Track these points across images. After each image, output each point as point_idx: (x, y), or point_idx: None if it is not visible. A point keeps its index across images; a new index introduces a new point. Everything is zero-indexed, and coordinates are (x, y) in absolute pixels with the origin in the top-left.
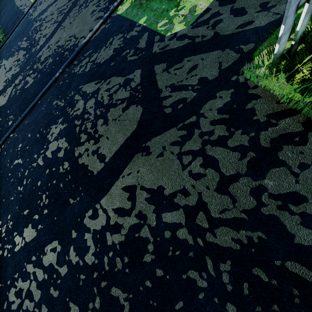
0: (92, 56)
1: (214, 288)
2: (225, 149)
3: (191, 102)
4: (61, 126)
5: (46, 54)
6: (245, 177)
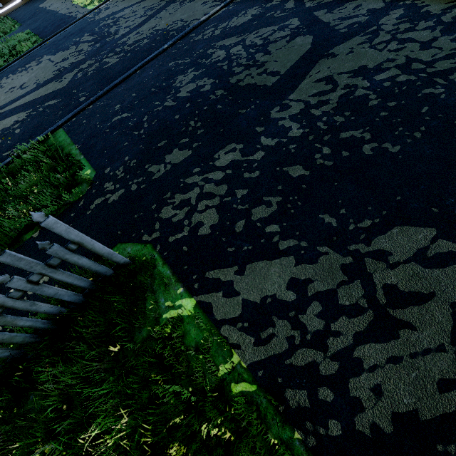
0: (220, 25)
1: (452, 88)
2: (416, 32)
3: (366, 22)
4: (195, 73)
5: (136, 38)
6: (442, 37)
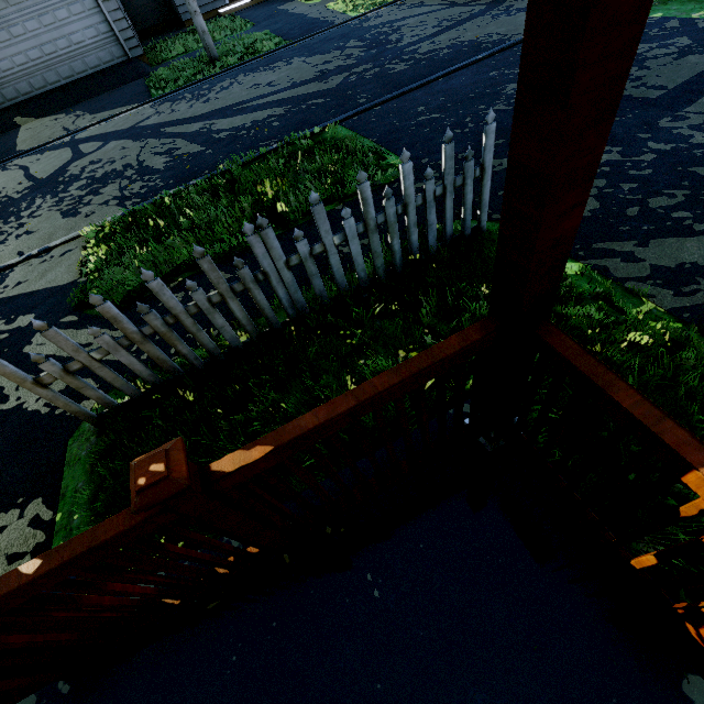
0: None
1: None
2: None
3: None
4: None
5: (431, 48)
6: None
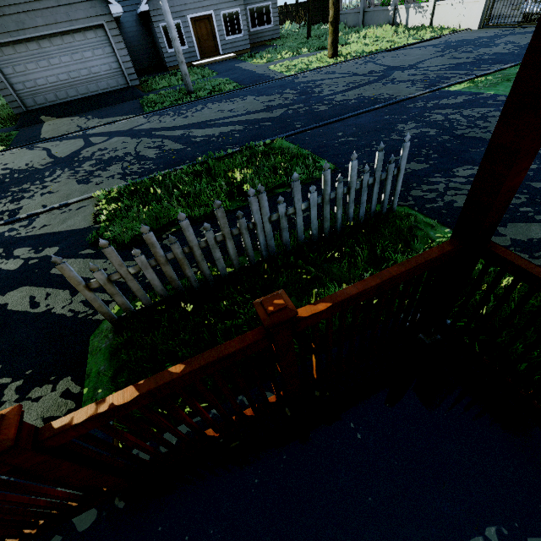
0: (431, 102)
1: None
2: None
3: None
4: (416, 124)
5: (343, 98)
6: None
